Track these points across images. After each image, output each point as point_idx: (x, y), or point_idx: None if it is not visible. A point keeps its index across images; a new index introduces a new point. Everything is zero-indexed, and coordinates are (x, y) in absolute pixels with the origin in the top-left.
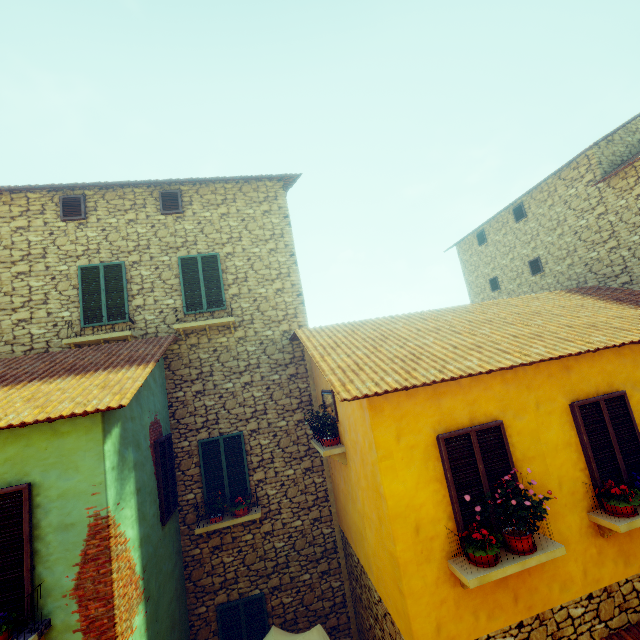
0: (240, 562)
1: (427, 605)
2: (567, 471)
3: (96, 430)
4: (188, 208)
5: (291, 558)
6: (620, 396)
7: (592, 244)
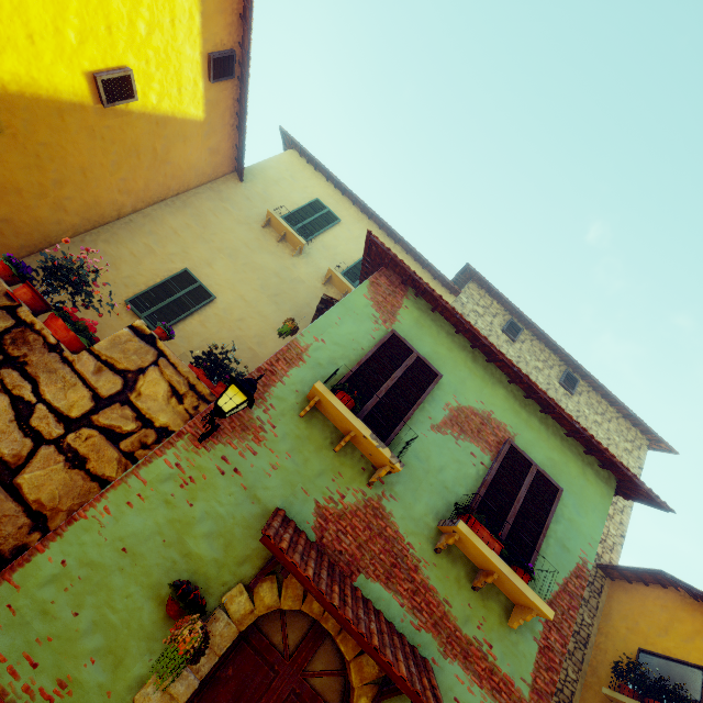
0: None
1: None
2: None
3: (607, 500)
4: (576, 395)
5: None
6: None
7: None
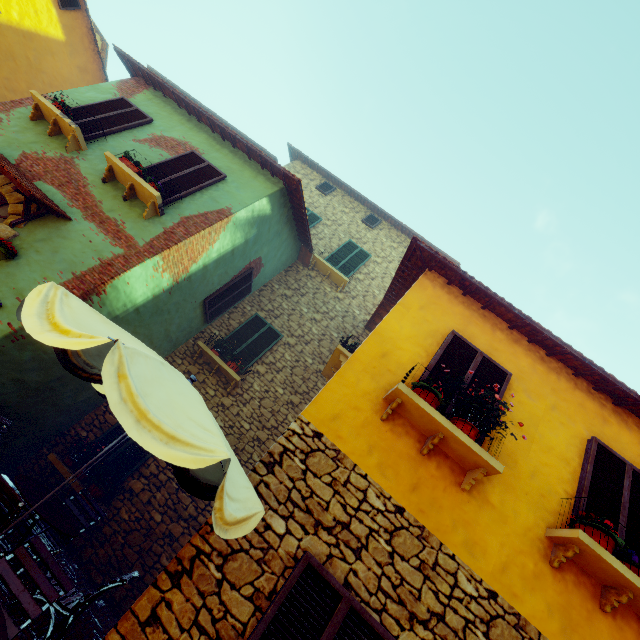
0: None
1: (344, 395)
2: (549, 475)
3: (270, 191)
4: (377, 230)
5: None
6: None
7: None
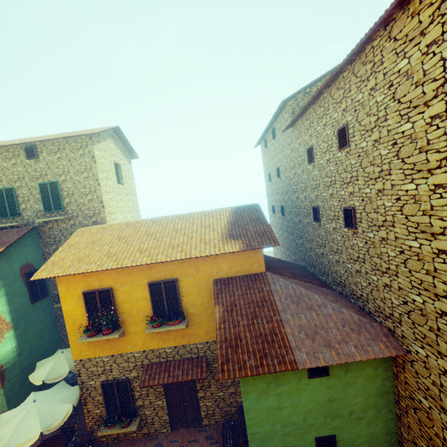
0: None
1: (77, 345)
2: (142, 308)
3: None
4: (41, 155)
5: None
6: (173, 281)
7: (290, 168)
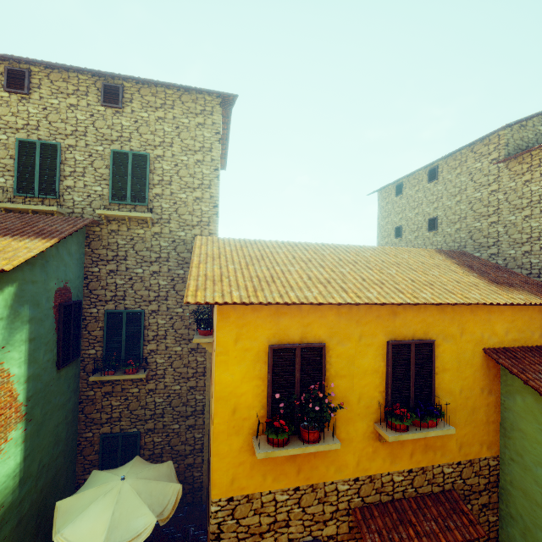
0: (125, 407)
1: (228, 464)
2: (368, 391)
3: None
4: (128, 105)
5: (166, 411)
6: (430, 343)
7: (479, 215)
